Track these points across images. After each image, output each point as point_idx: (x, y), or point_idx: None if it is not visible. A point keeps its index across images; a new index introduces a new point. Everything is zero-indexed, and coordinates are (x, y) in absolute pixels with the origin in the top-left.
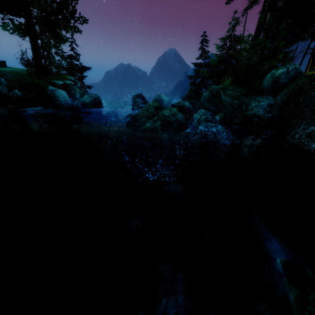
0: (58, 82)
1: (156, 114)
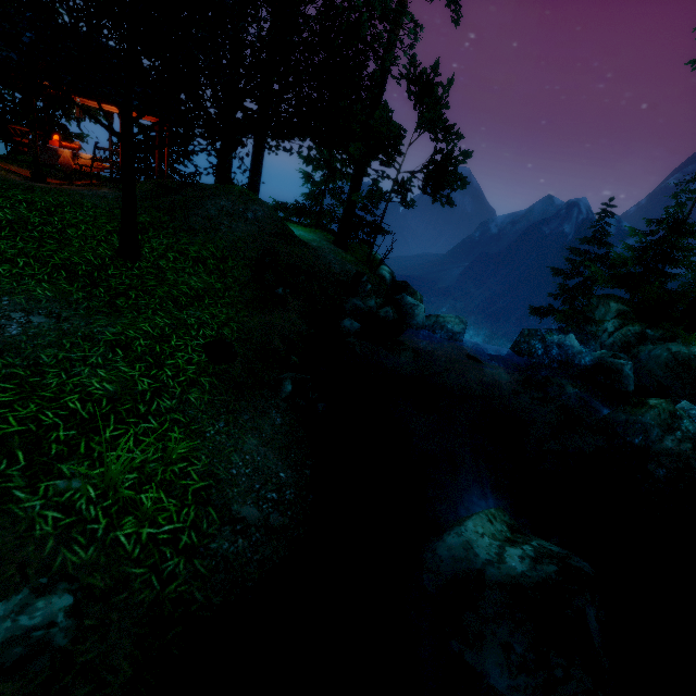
0: (384, 273)
1: (673, 425)
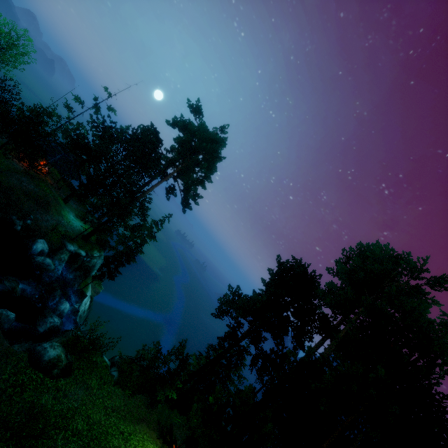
0: (70, 246)
1: None
